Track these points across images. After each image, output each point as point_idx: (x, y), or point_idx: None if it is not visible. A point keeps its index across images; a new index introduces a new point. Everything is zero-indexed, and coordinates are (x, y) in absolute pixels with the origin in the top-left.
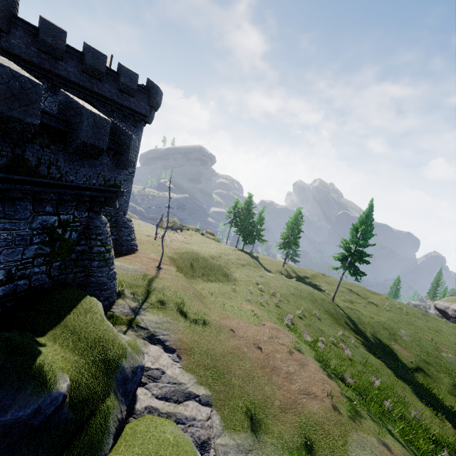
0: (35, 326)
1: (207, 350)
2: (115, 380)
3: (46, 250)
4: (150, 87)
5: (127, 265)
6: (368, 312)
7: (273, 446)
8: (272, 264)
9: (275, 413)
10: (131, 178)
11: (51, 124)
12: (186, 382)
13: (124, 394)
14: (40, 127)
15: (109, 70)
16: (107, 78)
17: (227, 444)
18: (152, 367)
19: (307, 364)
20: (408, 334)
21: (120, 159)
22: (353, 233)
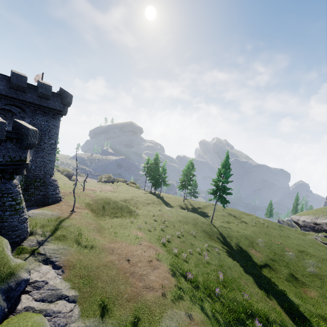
0: None
1: (86, 265)
2: None
3: None
4: (62, 92)
5: (47, 212)
6: (238, 228)
7: (112, 325)
8: (175, 201)
9: (122, 303)
10: (54, 152)
11: None
12: (62, 288)
13: (7, 299)
14: None
15: (30, 85)
16: (29, 90)
17: (78, 326)
18: (39, 280)
19: (158, 268)
20: (263, 241)
21: (22, 143)
22: (218, 174)
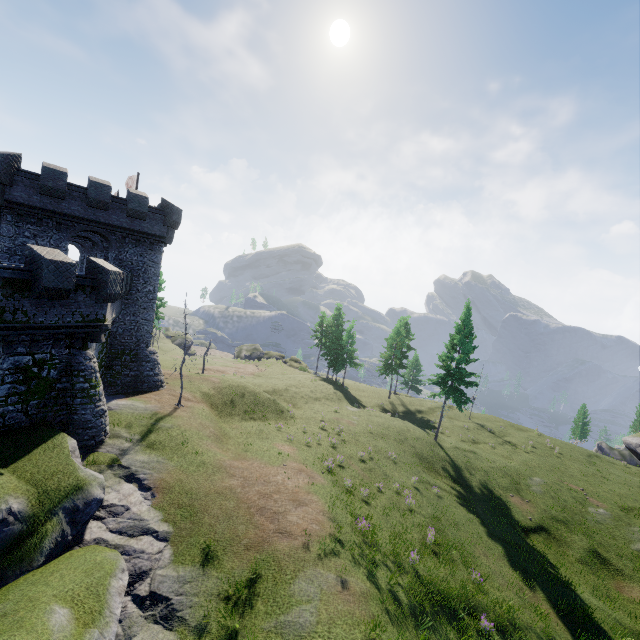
0: (0, 460)
1: (190, 489)
2: (62, 508)
3: (21, 389)
4: (165, 206)
5: (139, 404)
6: (493, 455)
7: (218, 579)
8: (373, 396)
9: (237, 551)
10: (152, 305)
11: (13, 277)
12: (150, 518)
13: (71, 523)
14: (3, 281)
15: (116, 198)
16: (115, 206)
17: (168, 575)
18: (118, 504)
19: (307, 505)
20: (544, 483)
21: (99, 294)
22: (448, 346)
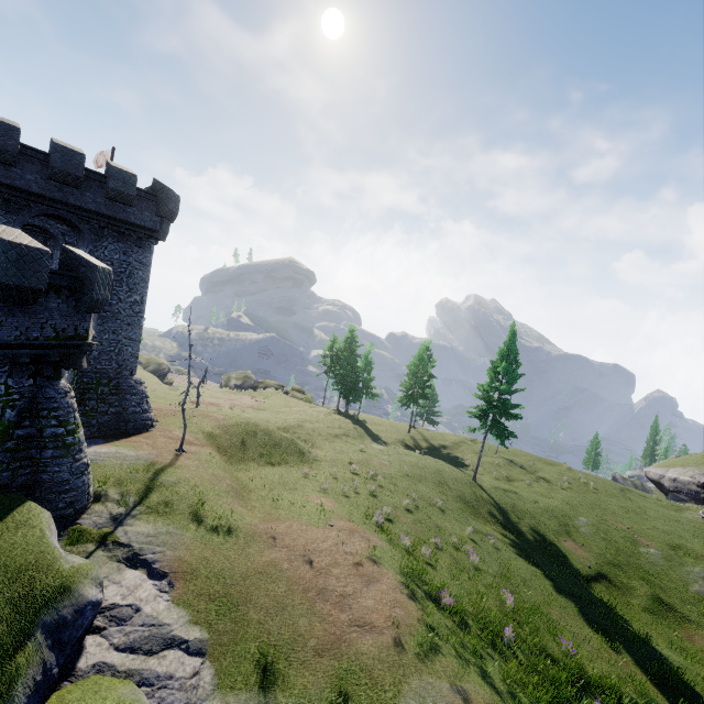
0: None
1: (221, 570)
2: (41, 625)
3: None
4: (158, 190)
5: (126, 451)
6: (532, 493)
7: None
8: (392, 431)
9: (305, 659)
10: (139, 320)
11: None
12: (172, 622)
13: (56, 646)
14: None
15: (91, 172)
16: (89, 183)
17: None
18: (121, 603)
19: (378, 580)
20: (591, 523)
21: (80, 299)
22: (491, 374)
